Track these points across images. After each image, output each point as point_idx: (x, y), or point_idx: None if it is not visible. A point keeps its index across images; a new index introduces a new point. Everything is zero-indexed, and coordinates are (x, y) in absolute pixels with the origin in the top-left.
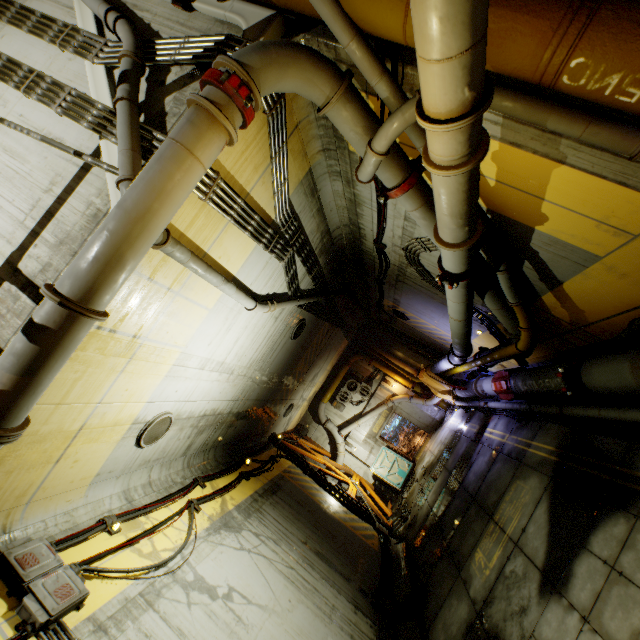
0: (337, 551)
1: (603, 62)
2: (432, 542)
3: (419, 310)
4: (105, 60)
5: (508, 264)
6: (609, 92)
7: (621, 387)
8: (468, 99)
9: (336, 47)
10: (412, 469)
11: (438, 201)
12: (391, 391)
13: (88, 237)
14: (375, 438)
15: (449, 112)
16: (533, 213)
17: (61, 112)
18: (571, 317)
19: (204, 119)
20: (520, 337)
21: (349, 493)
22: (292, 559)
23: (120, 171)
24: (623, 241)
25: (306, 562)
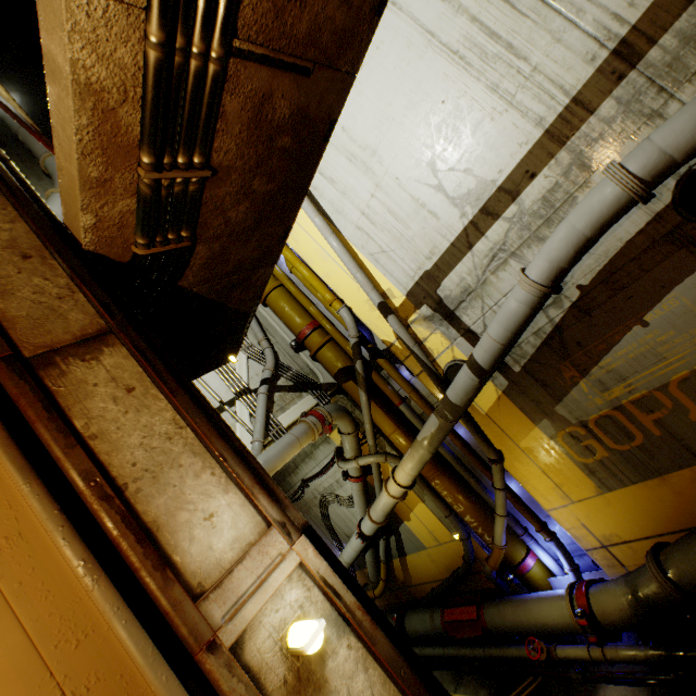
0: None
1: (443, 486)
2: None
3: None
4: (250, 355)
5: (388, 535)
6: (443, 494)
7: (424, 630)
8: (410, 484)
9: (355, 409)
10: None
11: (381, 502)
12: None
13: None
14: None
15: (403, 484)
16: (406, 514)
17: (217, 370)
18: (404, 578)
19: (311, 433)
20: (379, 585)
21: None
22: None
23: (258, 434)
24: (436, 544)
25: None
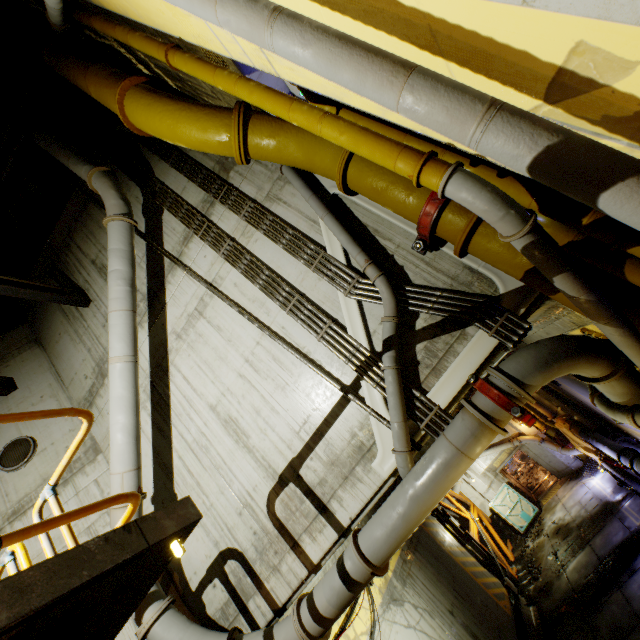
0: (478, 620)
1: None
2: (579, 637)
3: (582, 392)
4: (358, 298)
5: None
6: None
7: None
8: None
9: None
10: (537, 513)
11: None
12: (518, 429)
13: (355, 466)
14: (495, 472)
15: None
16: None
17: (323, 344)
18: None
19: (486, 433)
20: None
21: (472, 535)
22: (446, 635)
23: (396, 442)
24: None
25: (457, 638)
